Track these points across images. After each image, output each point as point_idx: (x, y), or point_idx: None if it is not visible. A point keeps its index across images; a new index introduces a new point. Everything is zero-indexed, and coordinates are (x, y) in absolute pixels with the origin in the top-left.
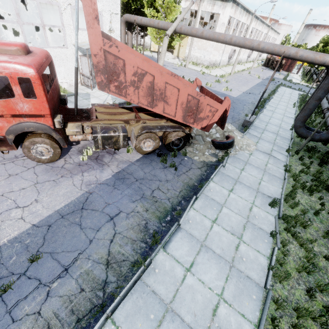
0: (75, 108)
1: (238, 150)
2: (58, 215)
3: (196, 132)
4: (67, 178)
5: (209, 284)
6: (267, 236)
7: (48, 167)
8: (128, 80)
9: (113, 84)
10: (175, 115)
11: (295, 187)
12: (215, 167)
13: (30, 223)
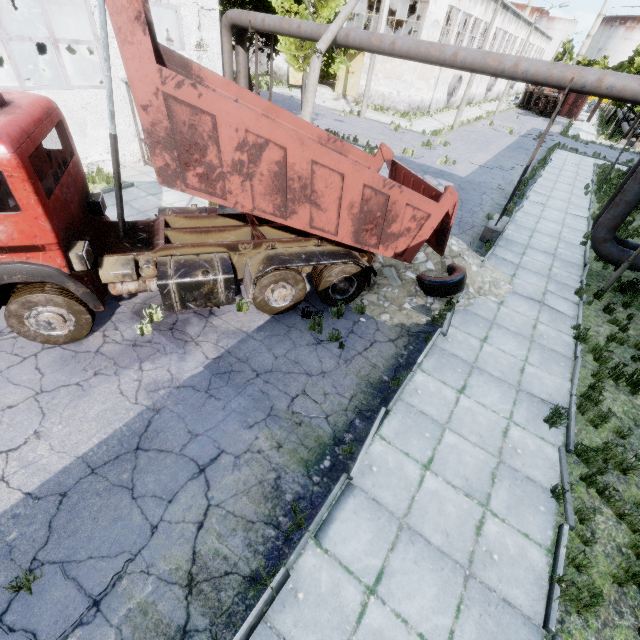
0: (119, 222)
1: (474, 296)
2: (84, 468)
3: (384, 261)
4: (107, 376)
5: (420, 623)
6: (544, 497)
7: (67, 354)
8: (226, 161)
9: (193, 171)
10: (336, 232)
11: (600, 377)
12: (426, 337)
13: (20, 490)
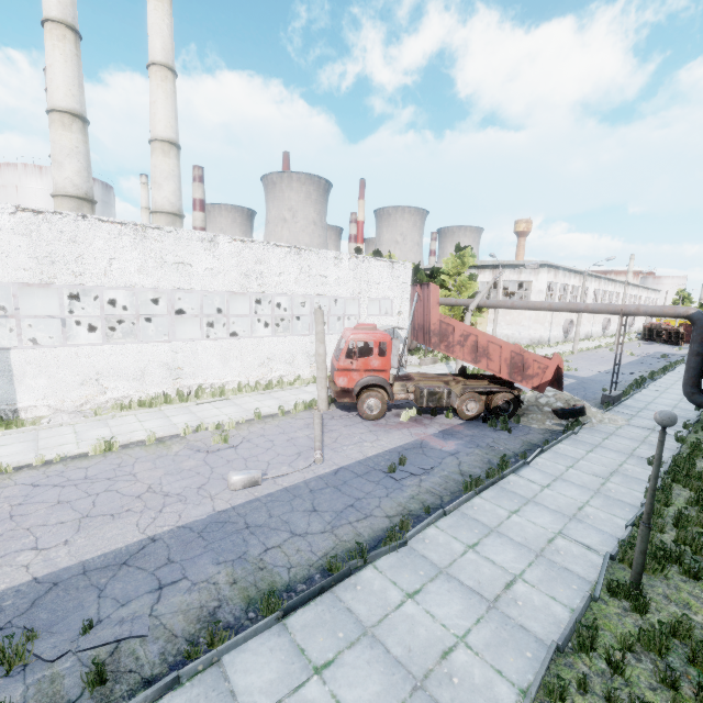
0: (397, 371)
1: (597, 423)
2: (402, 448)
3: (528, 404)
4: (395, 430)
5: (571, 496)
6: (645, 483)
7: (374, 423)
8: (455, 340)
9: (443, 344)
10: (499, 372)
11: (694, 455)
12: (562, 431)
13: (382, 449)
